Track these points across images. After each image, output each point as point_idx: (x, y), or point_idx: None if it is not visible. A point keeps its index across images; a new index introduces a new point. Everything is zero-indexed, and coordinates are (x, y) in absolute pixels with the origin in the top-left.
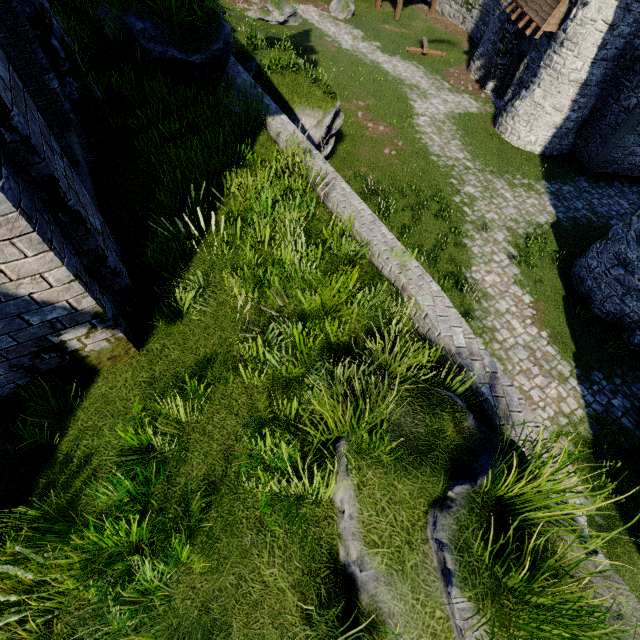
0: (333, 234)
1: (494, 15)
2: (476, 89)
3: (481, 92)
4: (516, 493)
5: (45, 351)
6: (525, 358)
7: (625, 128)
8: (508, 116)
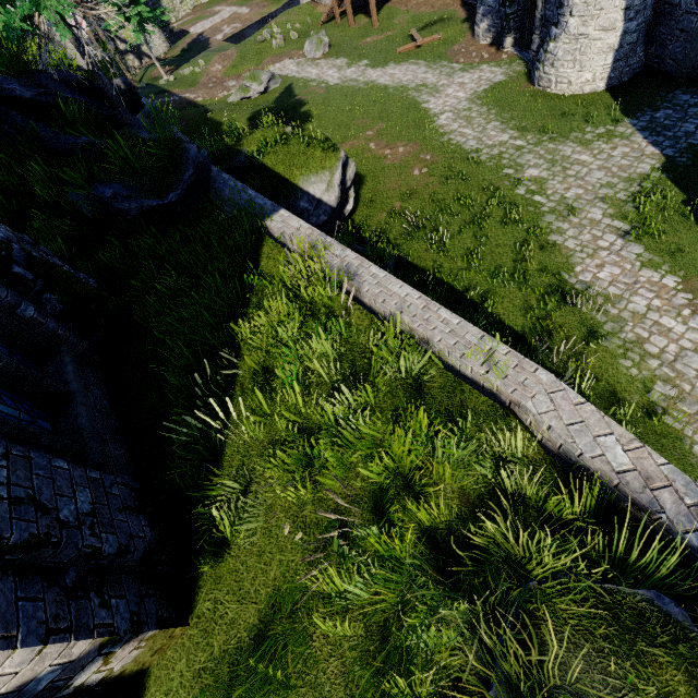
0: (381, 345)
1: None
2: (493, 53)
3: (500, 54)
4: None
5: None
6: None
7: None
8: (545, 66)
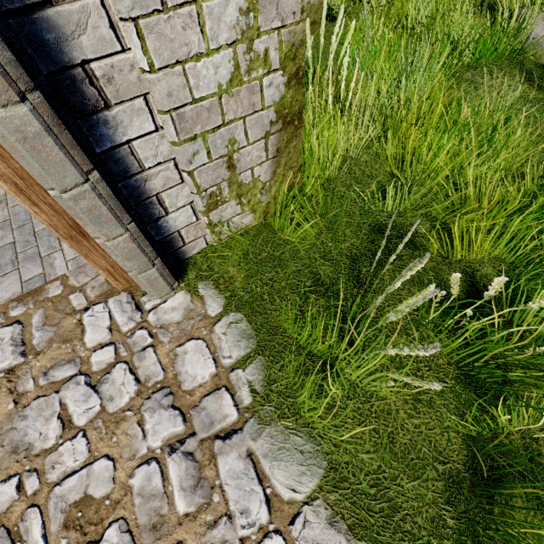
0: None
1: None
2: None
3: None
4: None
5: None
6: None
7: None
8: None
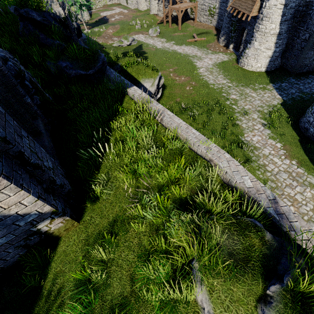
0: (168, 138)
1: (225, 16)
2: (224, 49)
3: (227, 50)
4: (313, 290)
5: (31, 236)
6: (287, 178)
7: (307, 49)
8: (244, 58)
